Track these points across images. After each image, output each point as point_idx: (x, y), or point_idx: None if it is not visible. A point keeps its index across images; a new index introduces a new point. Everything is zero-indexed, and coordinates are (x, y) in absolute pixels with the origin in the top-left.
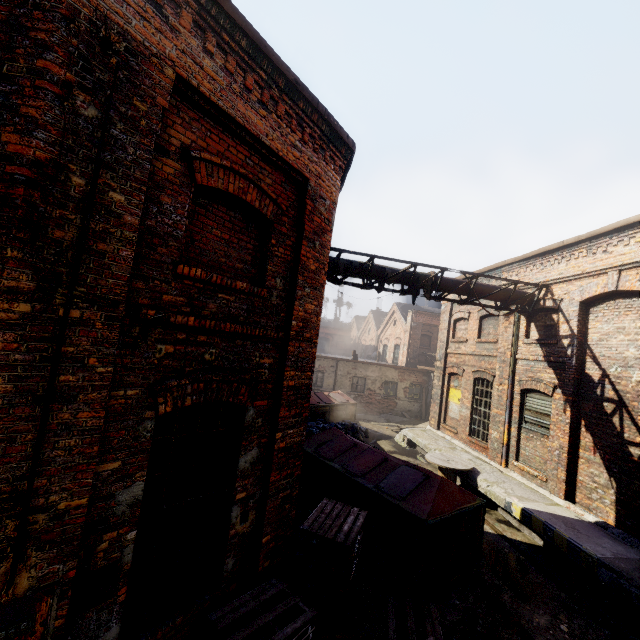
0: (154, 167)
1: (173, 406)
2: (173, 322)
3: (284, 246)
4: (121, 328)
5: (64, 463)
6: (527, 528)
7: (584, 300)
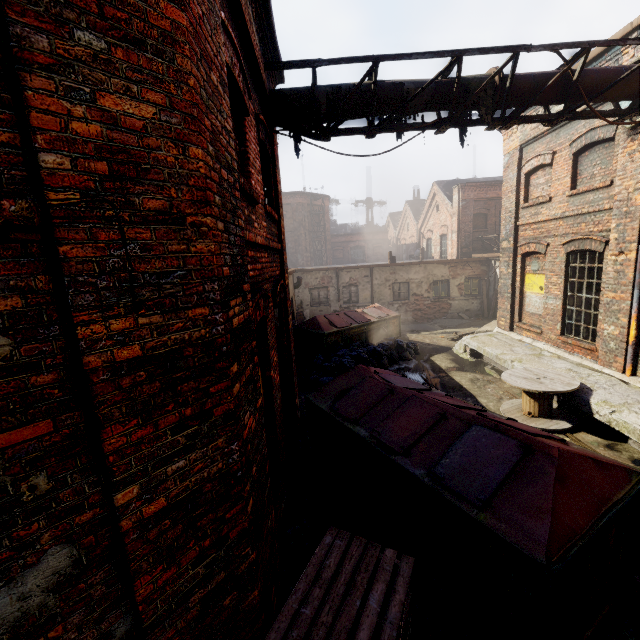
0: None
1: None
2: None
3: None
4: None
5: None
6: None
7: None
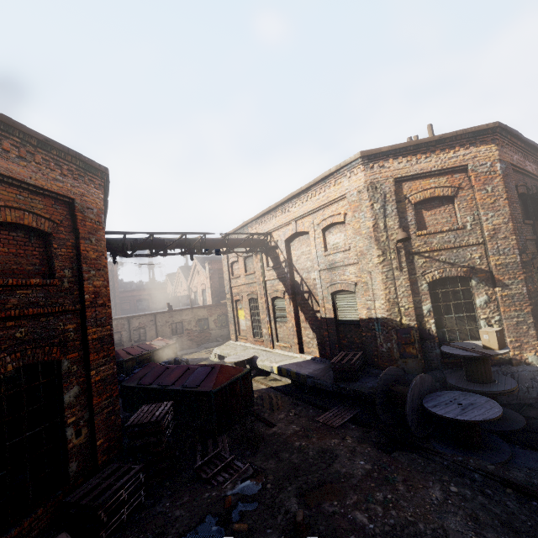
0: None
1: None
2: None
3: (65, 247)
4: None
5: None
6: (284, 377)
7: (286, 239)
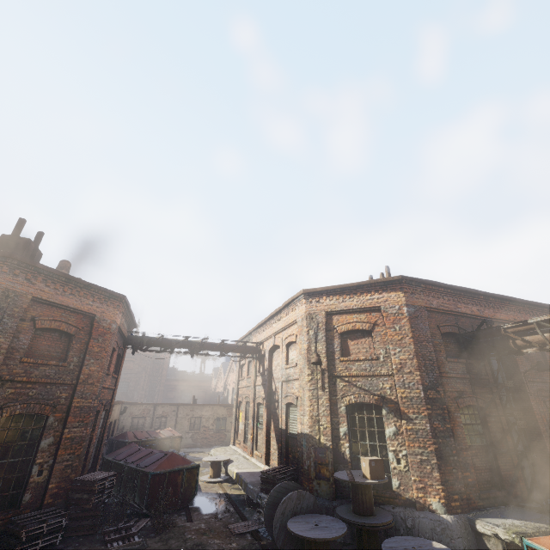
0: (19, 326)
1: (10, 414)
2: (16, 380)
3: (80, 343)
4: None
5: None
6: None
7: (269, 350)
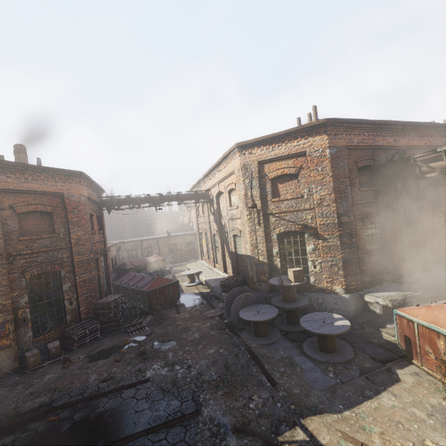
0: (2, 215)
1: (31, 276)
2: (23, 253)
3: (61, 217)
4: (6, 259)
5: (1, 294)
6: None
7: (216, 195)
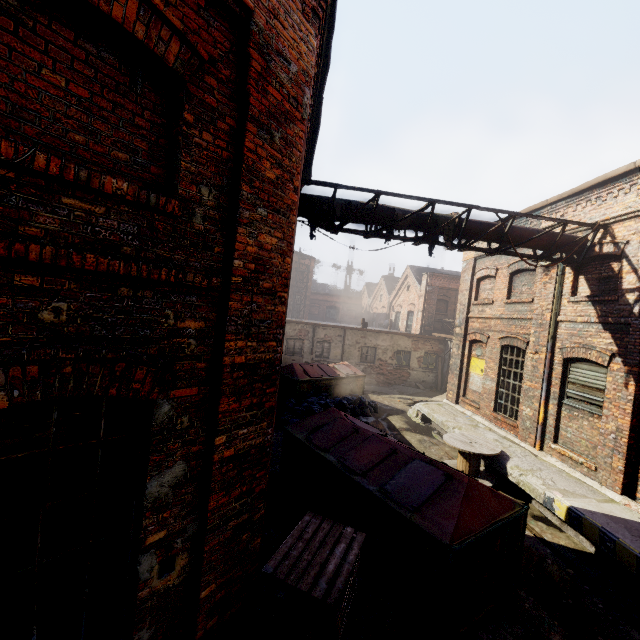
0: None
1: None
2: None
3: (213, 131)
4: None
5: None
6: (572, 529)
7: None
